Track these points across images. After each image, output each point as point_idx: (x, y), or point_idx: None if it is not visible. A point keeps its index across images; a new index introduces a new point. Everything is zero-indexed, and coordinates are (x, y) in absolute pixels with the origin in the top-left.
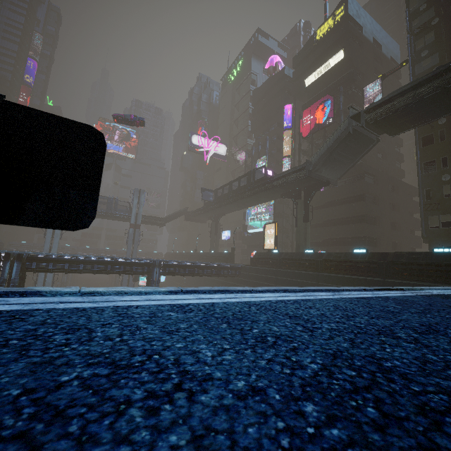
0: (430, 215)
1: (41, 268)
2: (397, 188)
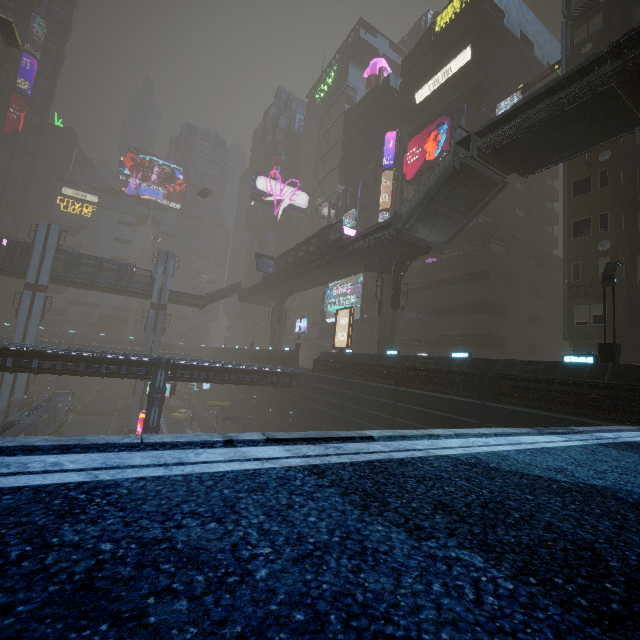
0: (578, 304)
1: None
2: (543, 263)
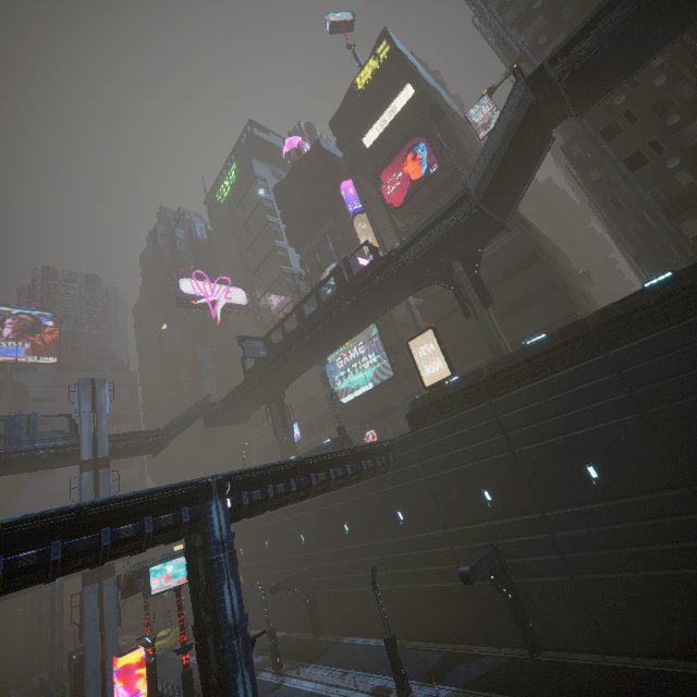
0: (681, 222)
1: None
2: (554, 250)
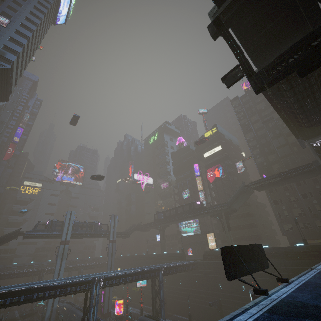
0: (283, 224)
1: (109, 284)
2: (259, 206)
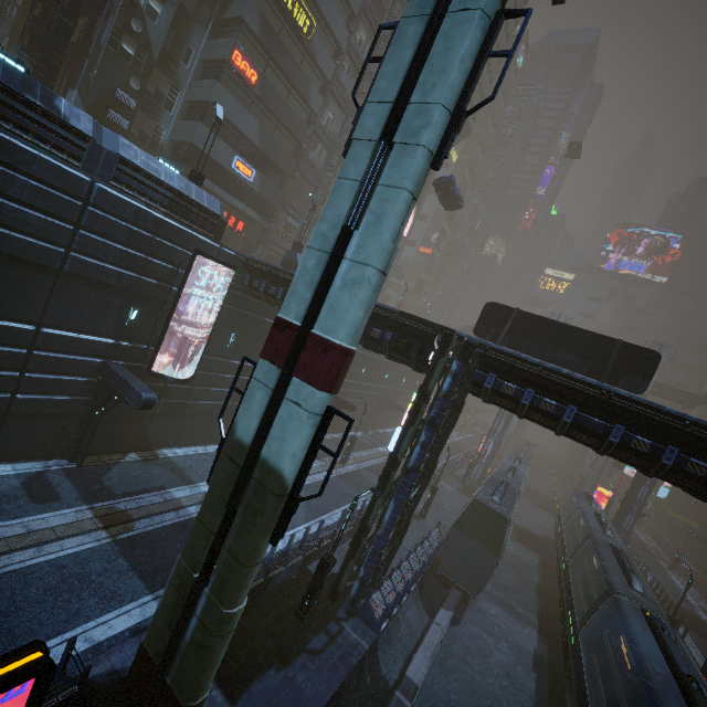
0: None
1: None
2: None
